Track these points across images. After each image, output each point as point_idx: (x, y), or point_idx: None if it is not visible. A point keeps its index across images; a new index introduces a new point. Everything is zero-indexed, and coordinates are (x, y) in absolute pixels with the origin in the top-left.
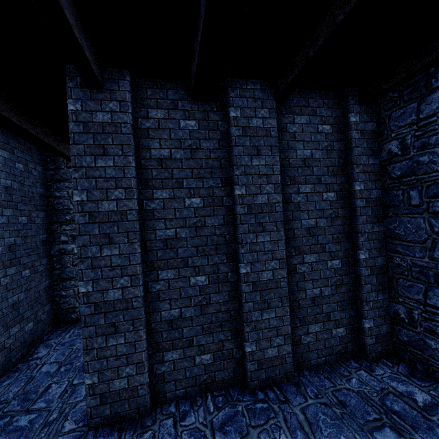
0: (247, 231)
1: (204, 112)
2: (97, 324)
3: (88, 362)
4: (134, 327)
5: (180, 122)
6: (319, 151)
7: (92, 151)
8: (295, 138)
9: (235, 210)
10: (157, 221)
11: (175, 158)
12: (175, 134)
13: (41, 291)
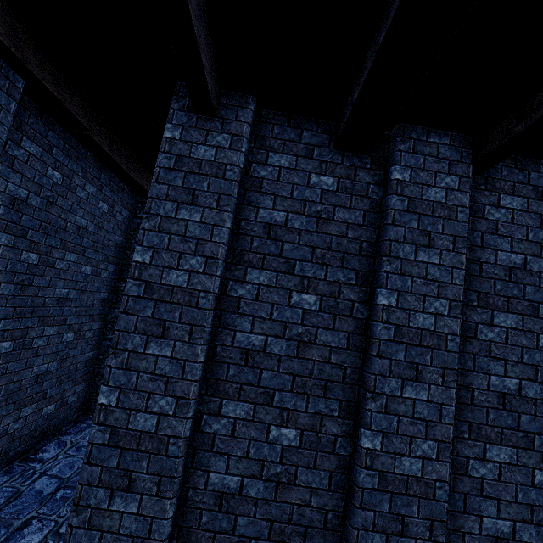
0: (388, 372)
1: (351, 167)
2: (106, 465)
3: (72, 528)
4: (158, 489)
5: (310, 176)
6: (540, 259)
7: (177, 196)
8: (496, 231)
9: (372, 329)
10: (241, 317)
11: (291, 227)
12: (300, 192)
13: (80, 363)
